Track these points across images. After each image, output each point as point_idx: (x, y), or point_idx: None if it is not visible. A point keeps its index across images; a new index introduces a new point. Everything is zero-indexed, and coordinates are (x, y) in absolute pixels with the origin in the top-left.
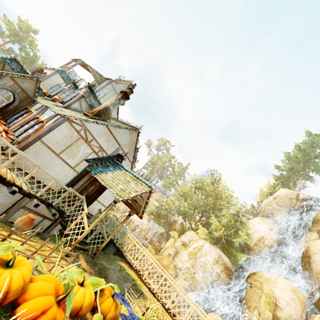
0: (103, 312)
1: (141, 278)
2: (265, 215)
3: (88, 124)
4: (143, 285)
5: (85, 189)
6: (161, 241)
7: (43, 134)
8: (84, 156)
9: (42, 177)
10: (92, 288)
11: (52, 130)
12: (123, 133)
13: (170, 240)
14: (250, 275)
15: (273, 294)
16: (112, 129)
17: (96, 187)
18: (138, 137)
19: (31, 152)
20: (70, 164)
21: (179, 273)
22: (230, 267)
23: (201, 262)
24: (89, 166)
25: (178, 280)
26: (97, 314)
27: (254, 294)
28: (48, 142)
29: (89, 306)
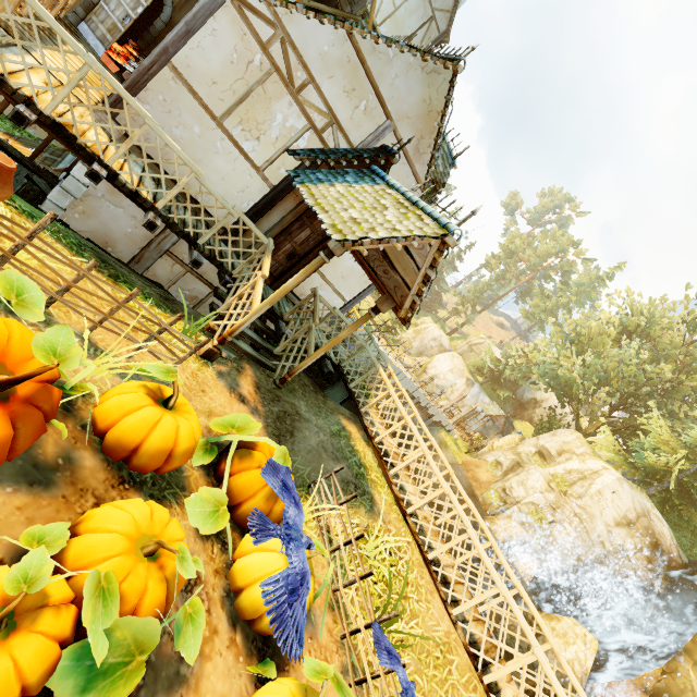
0: (235, 492)
1: (386, 470)
2: None
3: (293, 19)
4: (382, 486)
5: (288, 235)
6: (489, 435)
7: (173, 43)
8: (287, 139)
9: (159, 156)
10: (194, 424)
11: (195, 31)
12: (401, 71)
13: (509, 435)
14: None
15: None
16: (366, 50)
17: (315, 236)
18: (450, 92)
19: (156, 102)
20: (251, 157)
21: (512, 507)
22: (671, 551)
23: (578, 507)
24: (296, 168)
25: (504, 519)
26: (215, 488)
27: None
28: (191, 75)
29: (162, 457)
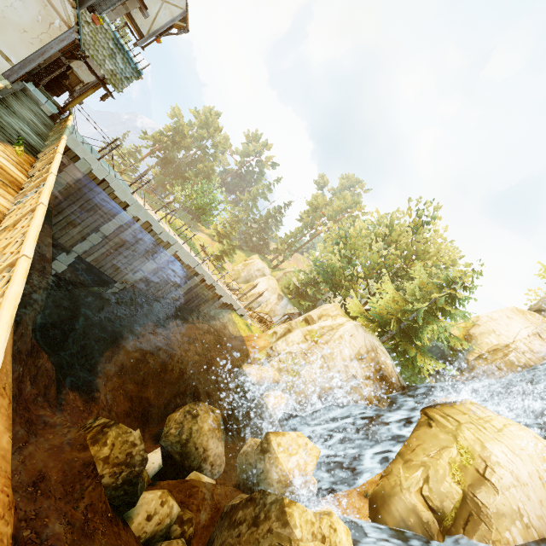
0: None
1: None
2: (534, 309)
3: None
4: None
5: None
6: None
7: None
8: None
9: None
10: None
11: None
12: None
13: None
14: (438, 405)
15: (484, 452)
16: None
17: None
18: None
19: None
20: None
21: (274, 359)
22: (392, 376)
23: (324, 350)
24: None
25: (264, 367)
26: None
27: (430, 441)
28: None
29: None
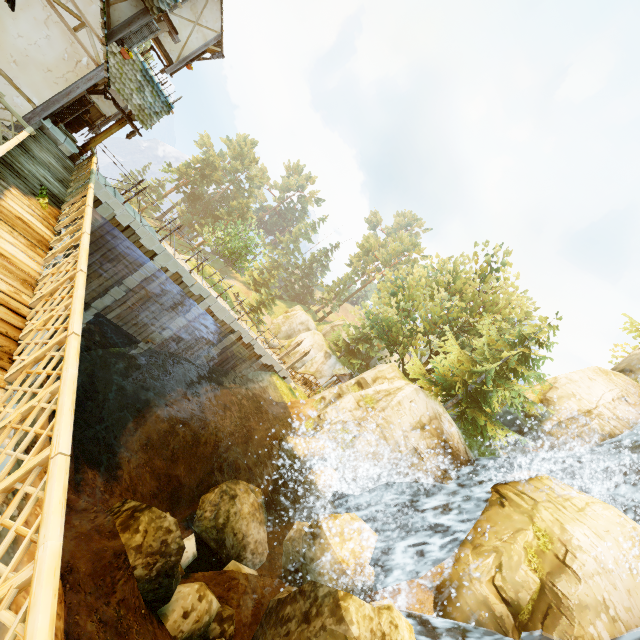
0: None
1: None
2: (619, 369)
3: None
4: None
5: None
6: None
7: None
8: None
9: None
10: None
11: None
12: None
13: None
14: (511, 481)
15: (564, 535)
16: None
17: None
18: None
19: None
20: None
21: (323, 429)
22: (458, 448)
23: (380, 419)
24: None
25: (311, 439)
26: None
27: (503, 523)
28: None
29: None
